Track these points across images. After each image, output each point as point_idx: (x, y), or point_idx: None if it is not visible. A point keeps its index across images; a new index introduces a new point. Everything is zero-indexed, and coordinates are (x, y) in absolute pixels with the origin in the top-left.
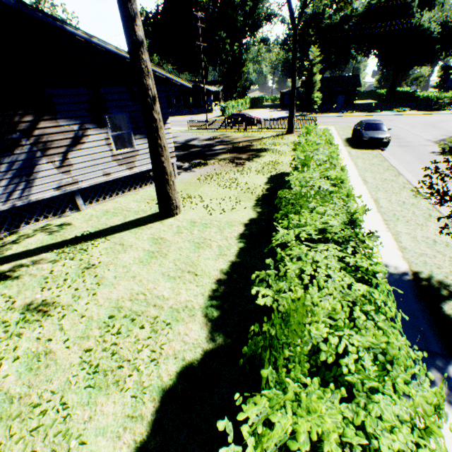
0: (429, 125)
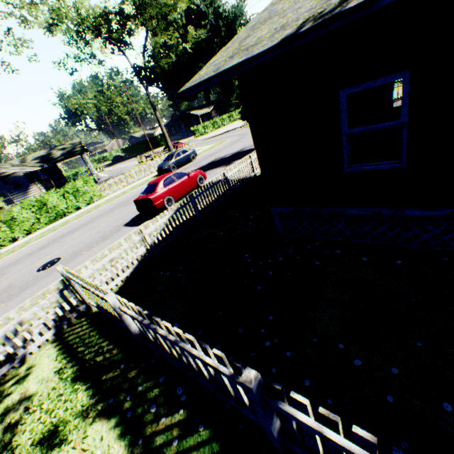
0: None
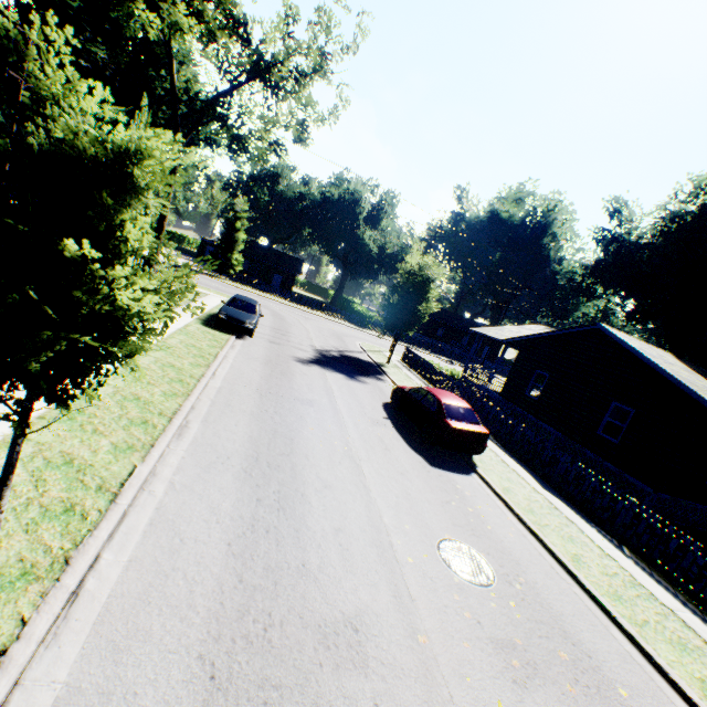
0: (338, 335)
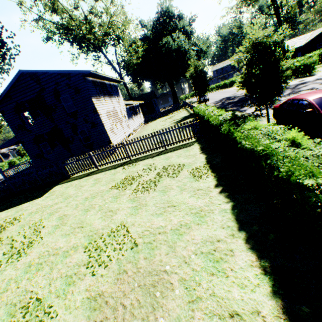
0: None
